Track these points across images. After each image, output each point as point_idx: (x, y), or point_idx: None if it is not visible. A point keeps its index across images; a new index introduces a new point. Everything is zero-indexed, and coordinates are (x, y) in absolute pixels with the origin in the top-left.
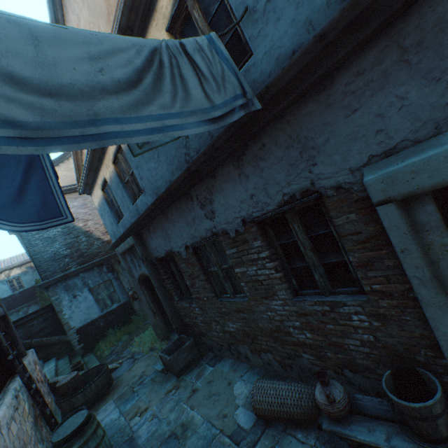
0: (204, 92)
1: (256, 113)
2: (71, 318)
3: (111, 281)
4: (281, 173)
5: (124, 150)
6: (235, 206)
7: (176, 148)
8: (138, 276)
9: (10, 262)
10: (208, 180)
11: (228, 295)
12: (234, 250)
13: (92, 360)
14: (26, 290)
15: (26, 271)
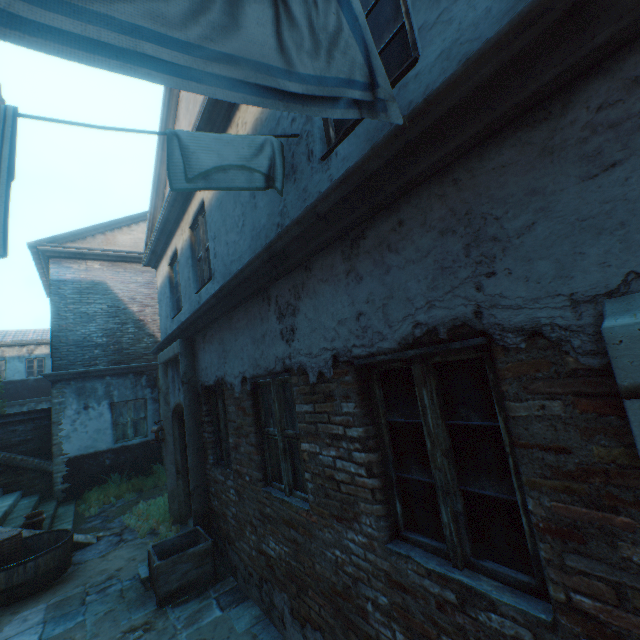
0: (277, 38)
1: (398, 157)
2: (68, 439)
3: (146, 401)
4: (421, 282)
5: (207, 210)
6: (329, 327)
7: (269, 214)
8: (174, 406)
9: (40, 335)
10: (299, 273)
11: (283, 485)
12: (309, 408)
13: (66, 515)
14: (45, 379)
15: None
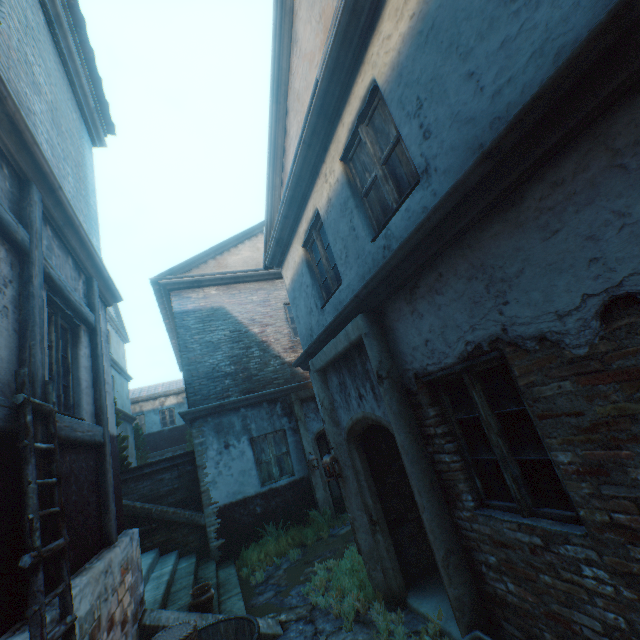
0: None
1: None
2: (214, 484)
3: (285, 432)
4: None
5: (385, 86)
6: None
7: None
8: (350, 424)
9: (168, 387)
10: None
11: None
12: None
13: (230, 583)
14: (177, 428)
15: (181, 403)
